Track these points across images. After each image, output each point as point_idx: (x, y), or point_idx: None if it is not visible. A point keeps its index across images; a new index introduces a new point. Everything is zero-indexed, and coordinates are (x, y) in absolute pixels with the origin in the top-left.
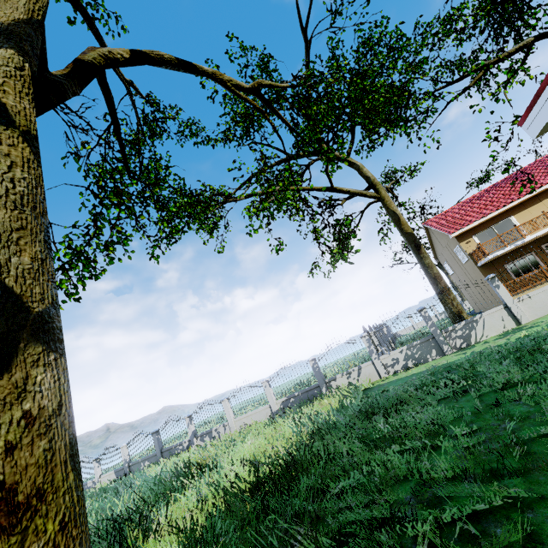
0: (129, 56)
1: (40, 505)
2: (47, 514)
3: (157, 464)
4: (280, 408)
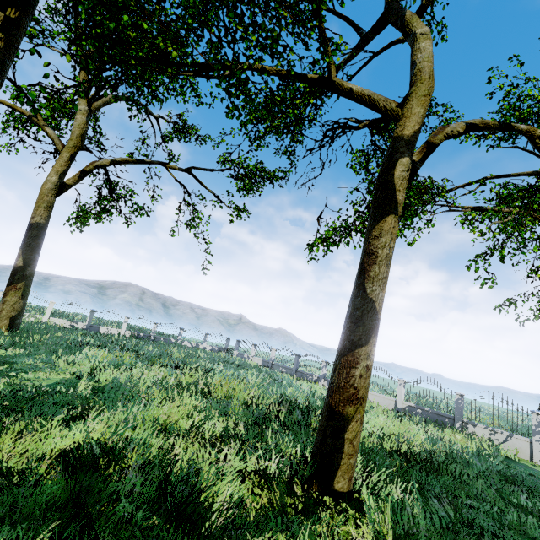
0: (463, 130)
1: (362, 403)
2: (362, 407)
3: (293, 377)
4: (404, 408)
